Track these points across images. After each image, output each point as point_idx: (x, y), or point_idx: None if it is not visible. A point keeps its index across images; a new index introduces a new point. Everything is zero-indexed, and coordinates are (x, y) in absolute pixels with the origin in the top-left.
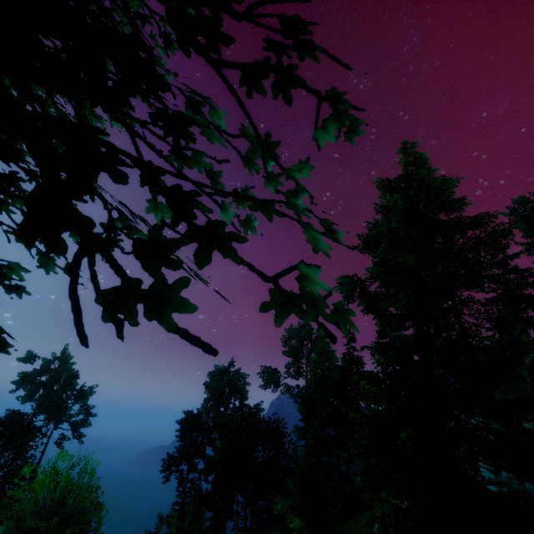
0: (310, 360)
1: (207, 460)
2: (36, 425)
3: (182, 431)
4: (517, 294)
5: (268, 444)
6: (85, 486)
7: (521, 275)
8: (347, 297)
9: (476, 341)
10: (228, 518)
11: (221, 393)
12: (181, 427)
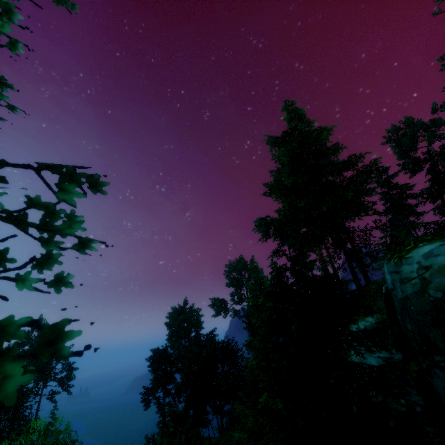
0: (249, 287)
1: (175, 387)
2: (27, 388)
3: (153, 366)
4: (400, 205)
5: (224, 361)
6: (61, 444)
7: (401, 190)
8: (264, 235)
9: (340, 281)
10: (201, 427)
11: (180, 329)
12: (151, 363)
